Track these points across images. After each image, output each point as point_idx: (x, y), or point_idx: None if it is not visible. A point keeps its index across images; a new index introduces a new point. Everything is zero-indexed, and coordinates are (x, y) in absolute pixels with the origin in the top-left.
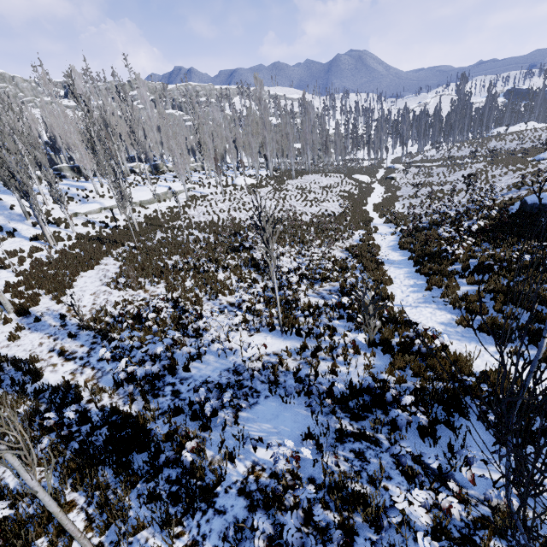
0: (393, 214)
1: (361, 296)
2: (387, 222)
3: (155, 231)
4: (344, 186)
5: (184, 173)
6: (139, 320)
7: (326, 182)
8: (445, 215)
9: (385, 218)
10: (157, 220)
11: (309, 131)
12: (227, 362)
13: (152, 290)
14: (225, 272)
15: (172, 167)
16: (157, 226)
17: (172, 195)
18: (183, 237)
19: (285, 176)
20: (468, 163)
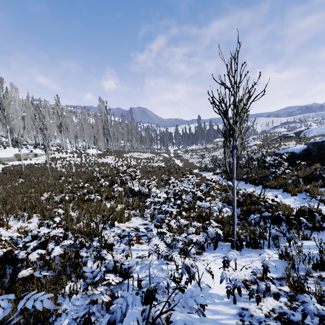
0: (205, 165)
1: (274, 198)
2: (202, 171)
3: (16, 177)
4: (158, 158)
5: (42, 146)
6: (0, 271)
7: (147, 155)
8: (241, 162)
9: (197, 169)
10: (17, 171)
11: (134, 128)
12: (214, 316)
13: (20, 225)
14: (109, 201)
15: (31, 142)
16: (18, 175)
17: (33, 156)
18: (49, 181)
19: (119, 152)
20: (214, 150)
